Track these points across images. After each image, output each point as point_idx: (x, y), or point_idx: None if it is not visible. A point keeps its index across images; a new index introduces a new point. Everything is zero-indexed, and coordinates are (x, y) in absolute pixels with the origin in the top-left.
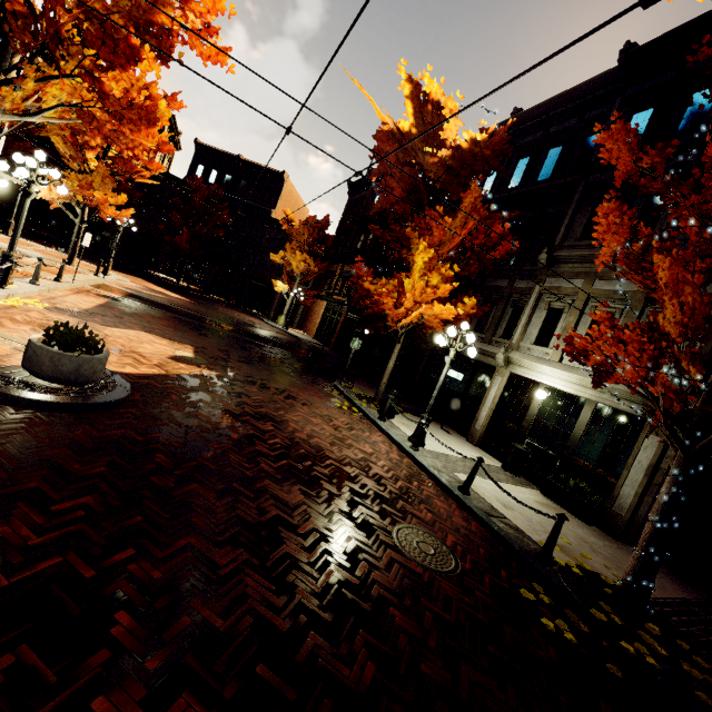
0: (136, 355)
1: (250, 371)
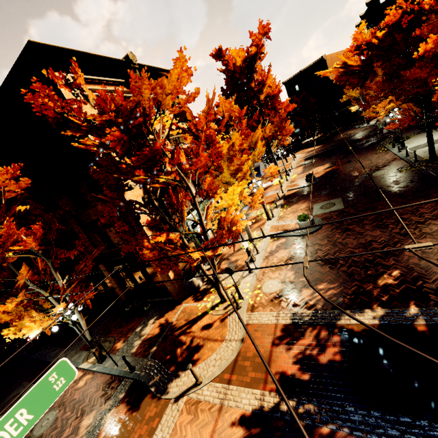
0: (318, 173)
1: (346, 159)
